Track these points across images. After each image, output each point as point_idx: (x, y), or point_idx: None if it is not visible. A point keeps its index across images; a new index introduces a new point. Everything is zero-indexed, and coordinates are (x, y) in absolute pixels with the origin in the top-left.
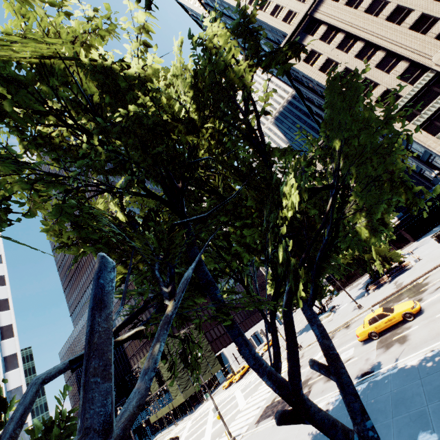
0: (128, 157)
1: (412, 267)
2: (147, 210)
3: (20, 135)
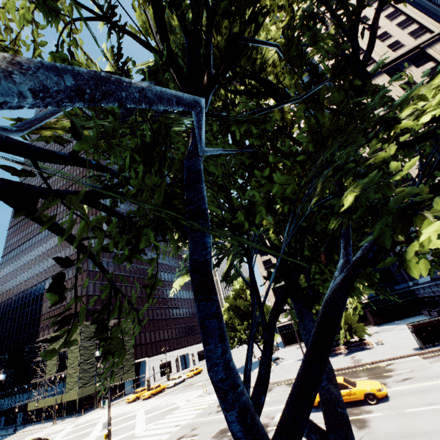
0: None
1: (373, 348)
2: None
3: None
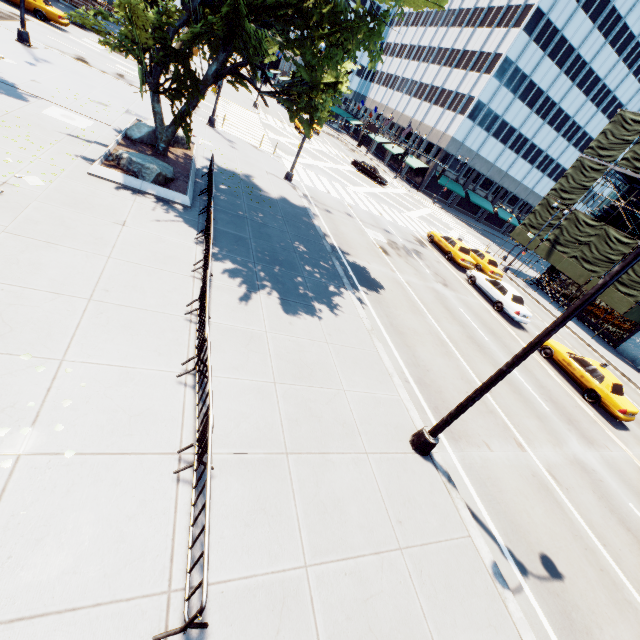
0: None
1: None
2: None
3: None
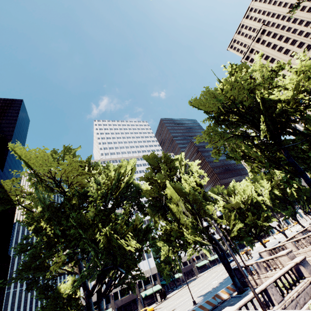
0: None
1: None
2: None
3: None
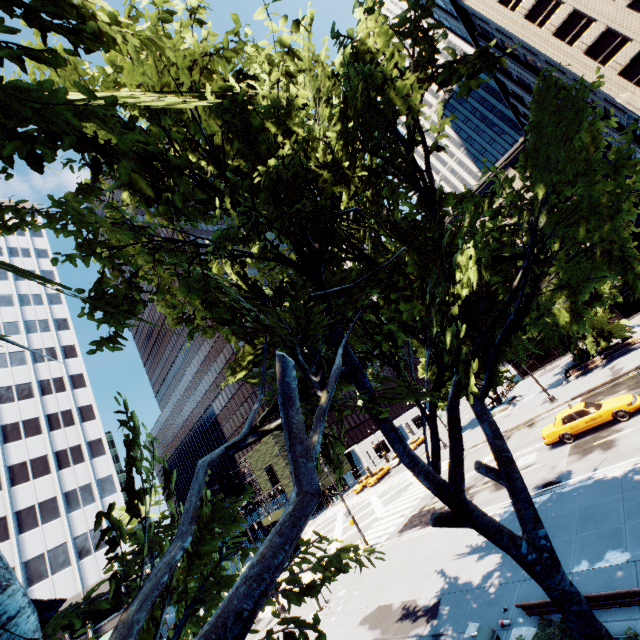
0: (254, 211)
1: None
2: (265, 269)
3: (127, 189)
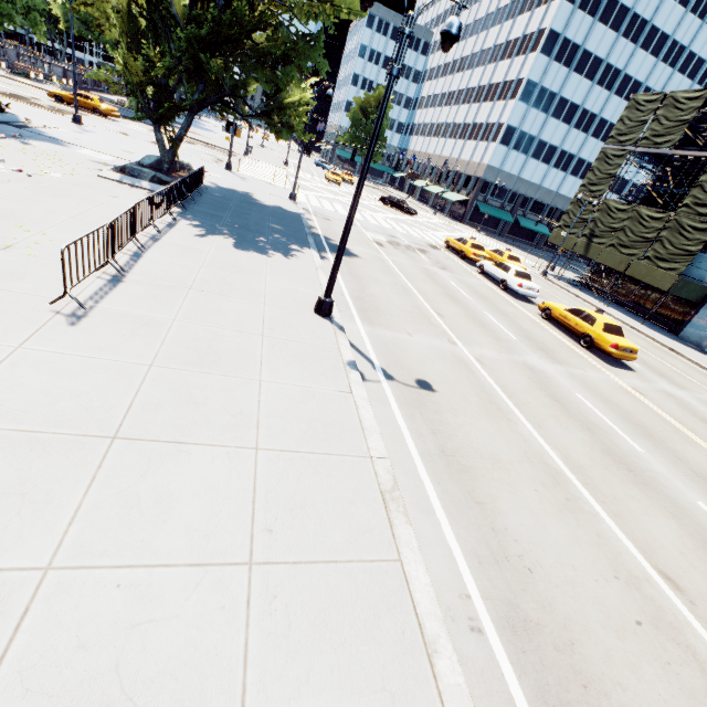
0: None
1: None
2: None
3: None
